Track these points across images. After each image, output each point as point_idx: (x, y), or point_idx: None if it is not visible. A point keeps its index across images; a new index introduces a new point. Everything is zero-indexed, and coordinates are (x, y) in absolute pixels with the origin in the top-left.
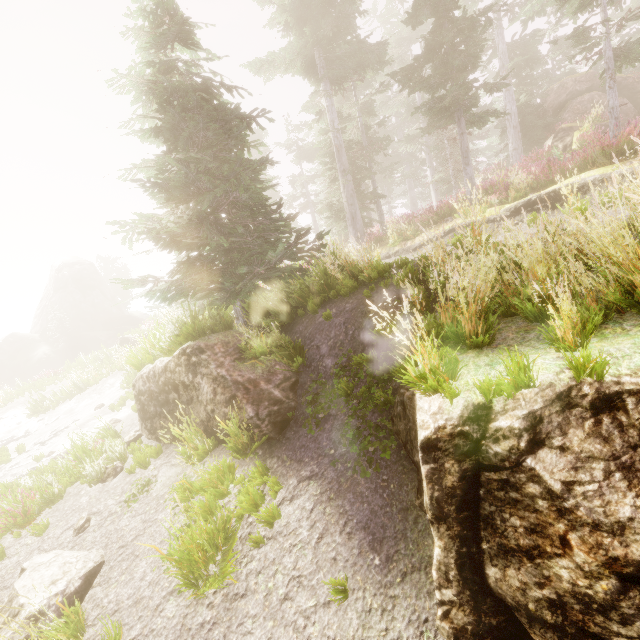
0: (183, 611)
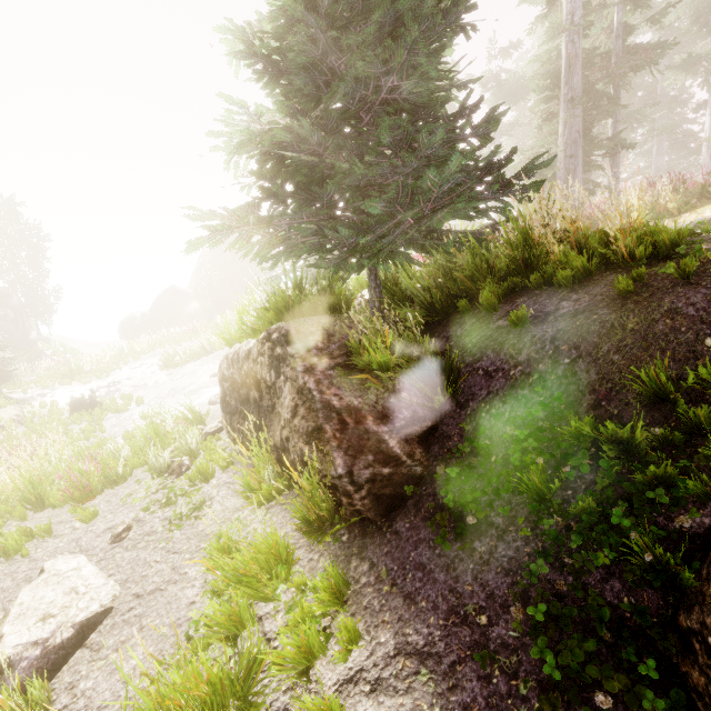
0: None
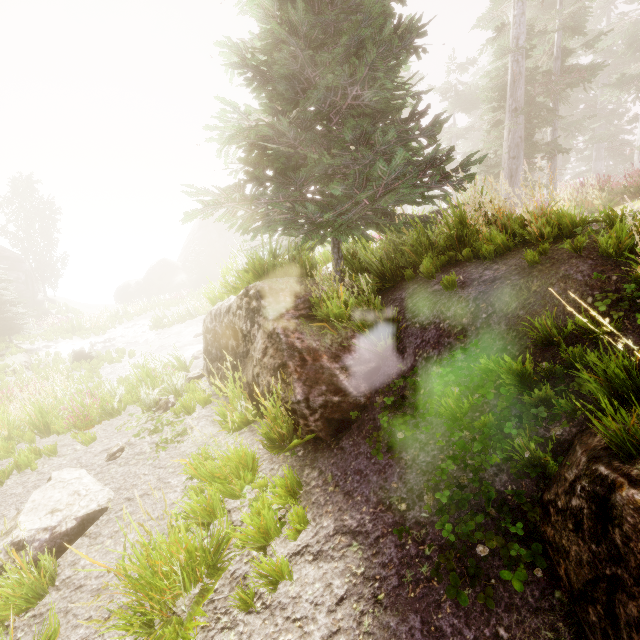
0: None
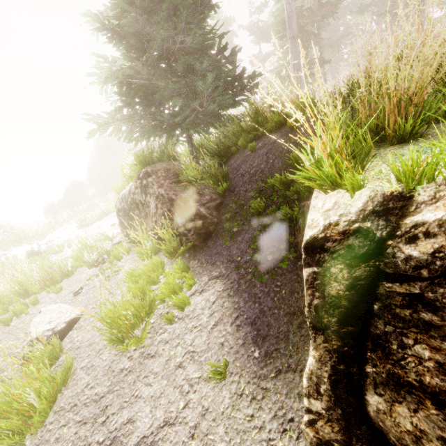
0: (112, 358)
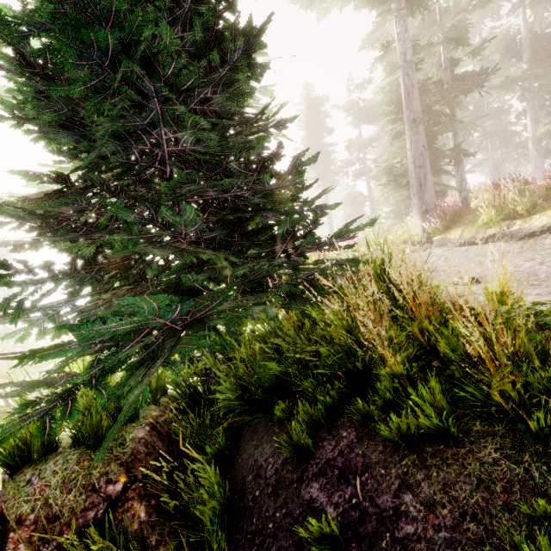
0: None
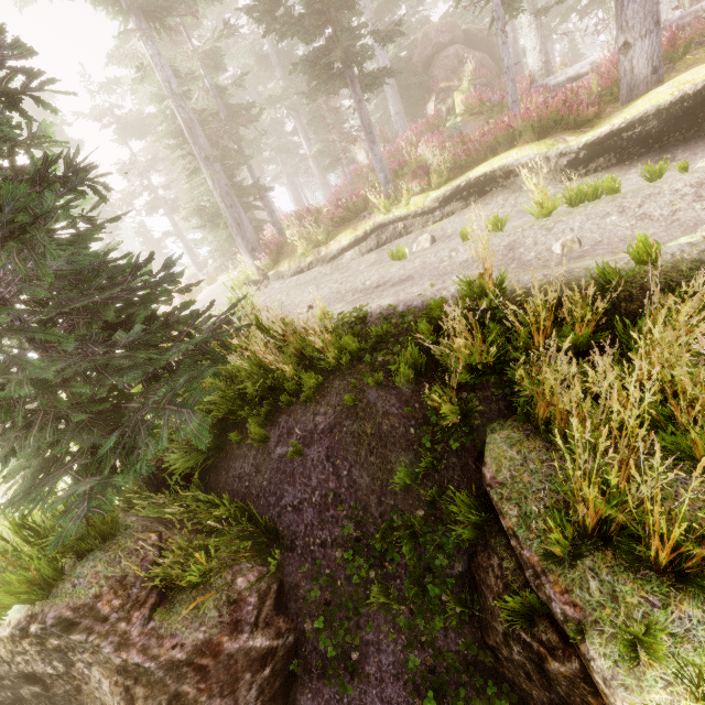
0: None
